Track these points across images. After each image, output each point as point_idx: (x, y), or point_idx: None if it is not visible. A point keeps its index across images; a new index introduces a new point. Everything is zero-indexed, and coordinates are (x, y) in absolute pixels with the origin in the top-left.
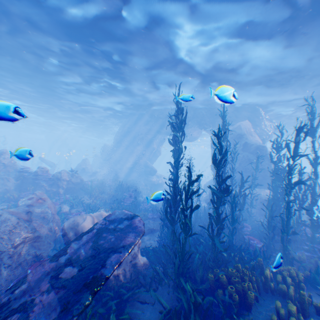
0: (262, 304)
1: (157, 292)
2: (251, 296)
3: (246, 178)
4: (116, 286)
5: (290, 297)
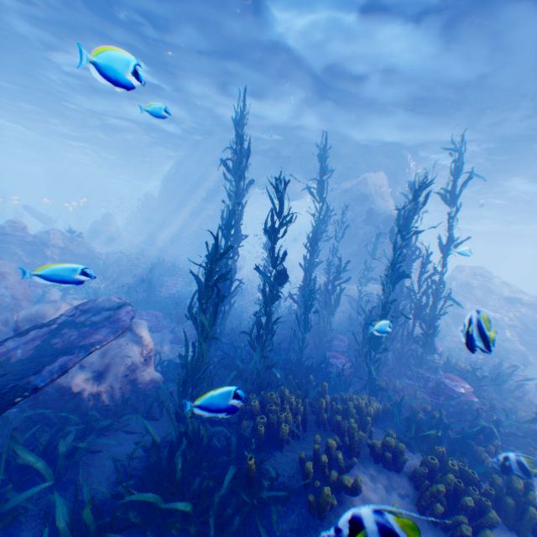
0: (302, 441)
1: (158, 420)
2: (282, 428)
3: (345, 265)
4: (92, 408)
5: (342, 433)
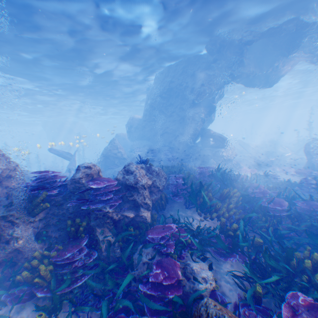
0: None
1: None
2: None
3: None
4: None
5: None
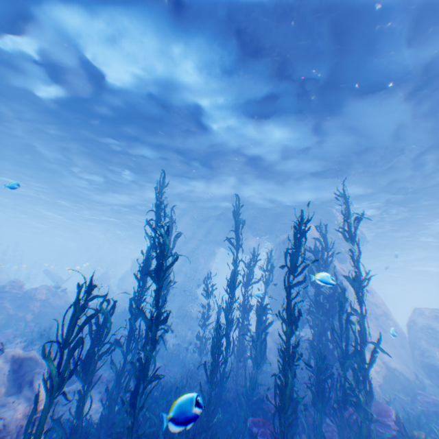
0: None
1: None
2: None
3: (264, 306)
4: None
5: None
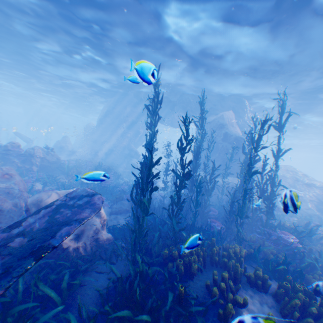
0: (204, 274)
1: (115, 264)
2: (194, 267)
3: (217, 166)
4: (75, 257)
5: (229, 269)
